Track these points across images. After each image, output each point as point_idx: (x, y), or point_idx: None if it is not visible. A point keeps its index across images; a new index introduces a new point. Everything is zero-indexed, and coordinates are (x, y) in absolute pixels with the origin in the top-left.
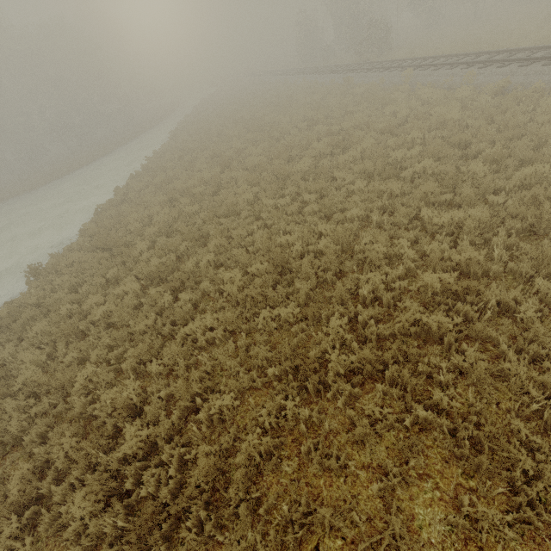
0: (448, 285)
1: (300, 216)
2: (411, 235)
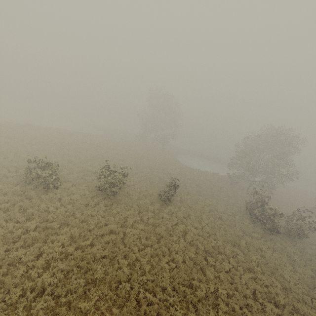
0: None
1: None
2: None
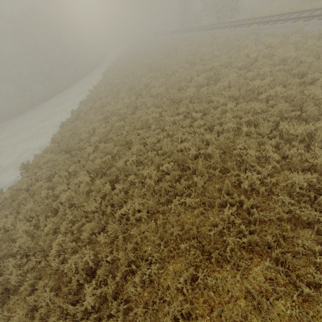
0: (312, 183)
1: (191, 128)
2: (272, 142)
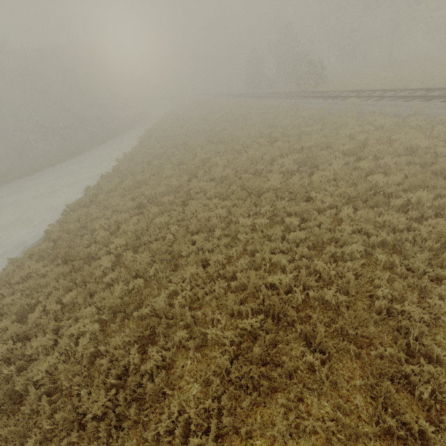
0: None
1: (285, 243)
2: (440, 289)
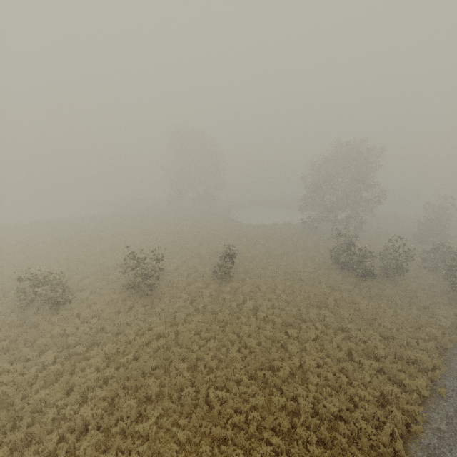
0: None
1: None
2: None
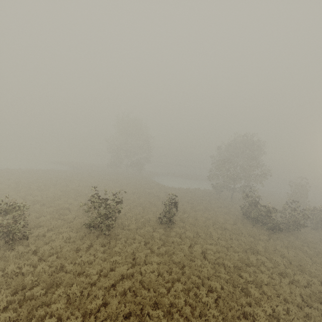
0: None
1: None
2: None
